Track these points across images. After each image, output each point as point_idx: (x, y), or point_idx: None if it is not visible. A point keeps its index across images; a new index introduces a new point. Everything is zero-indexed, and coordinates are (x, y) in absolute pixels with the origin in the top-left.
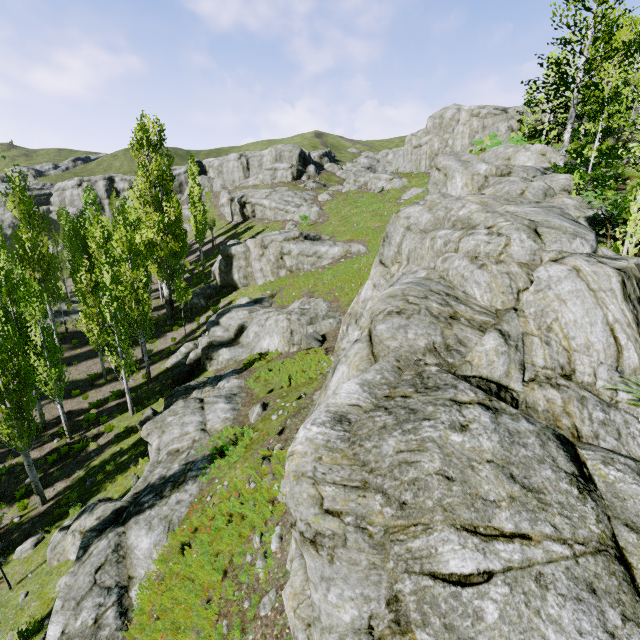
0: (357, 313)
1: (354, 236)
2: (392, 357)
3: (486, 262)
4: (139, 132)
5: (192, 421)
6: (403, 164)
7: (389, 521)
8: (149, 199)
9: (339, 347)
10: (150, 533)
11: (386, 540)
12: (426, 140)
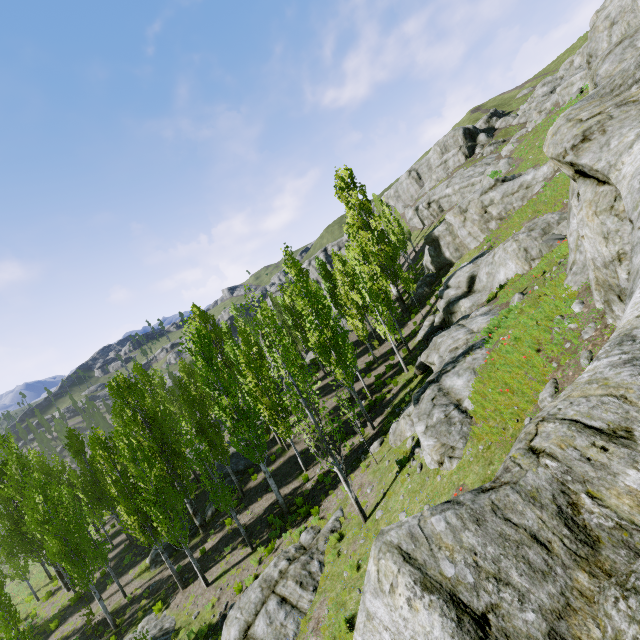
0: None
1: None
2: None
3: None
4: (338, 182)
5: (459, 333)
6: None
7: None
8: (359, 225)
9: None
10: (460, 377)
11: None
12: None
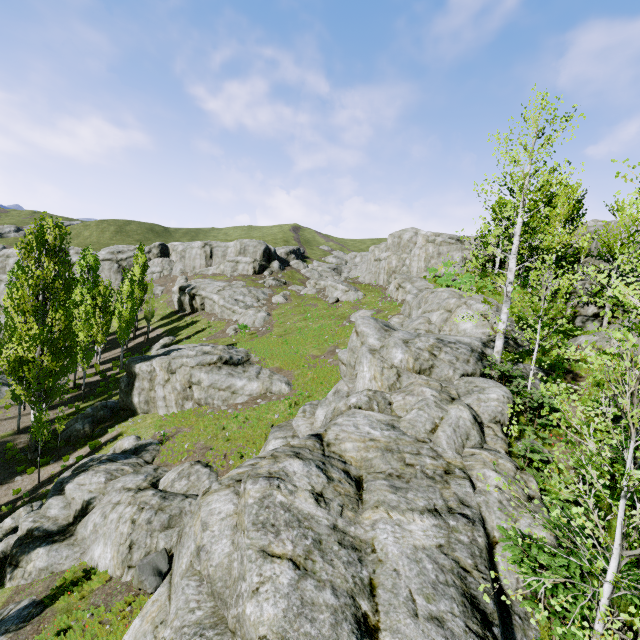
0: None
1: (285, 364)
2: None
3: None
4: (31, 235)
5: None
6: (363, 274)
7: None
8: (31, 307)
9: None
10: None
11: None
12: (385, 256)
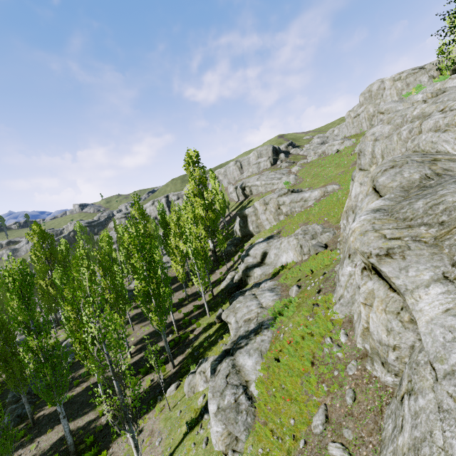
0: (352, 206)
1: (326, 182)
2: (397, 187)
3: (448, 128)
4: (187, 158)
5: (252, 304)
6: (348, 131)
7: (435, 234)
8: (196, 193)
9: (343, 236)
10: (250, 357)
11: (437, 242)
12: (362, 109)
